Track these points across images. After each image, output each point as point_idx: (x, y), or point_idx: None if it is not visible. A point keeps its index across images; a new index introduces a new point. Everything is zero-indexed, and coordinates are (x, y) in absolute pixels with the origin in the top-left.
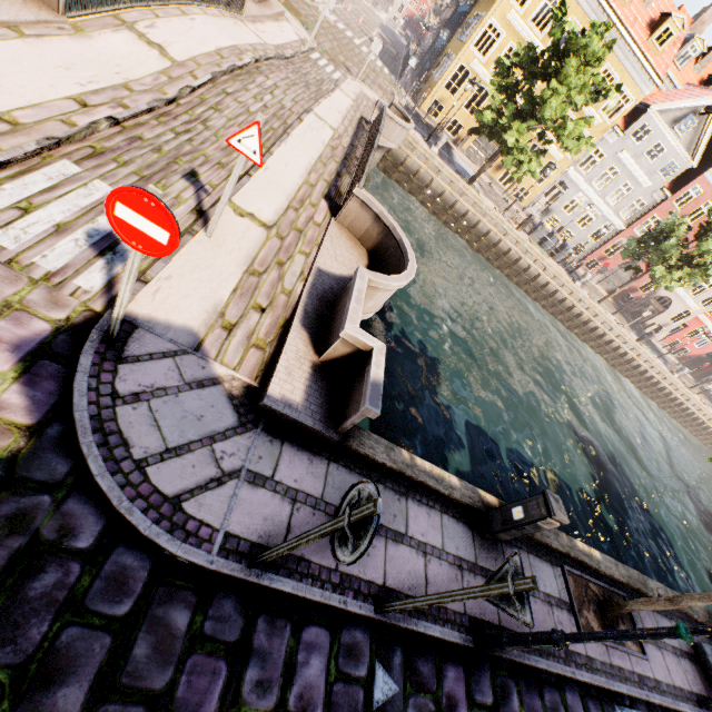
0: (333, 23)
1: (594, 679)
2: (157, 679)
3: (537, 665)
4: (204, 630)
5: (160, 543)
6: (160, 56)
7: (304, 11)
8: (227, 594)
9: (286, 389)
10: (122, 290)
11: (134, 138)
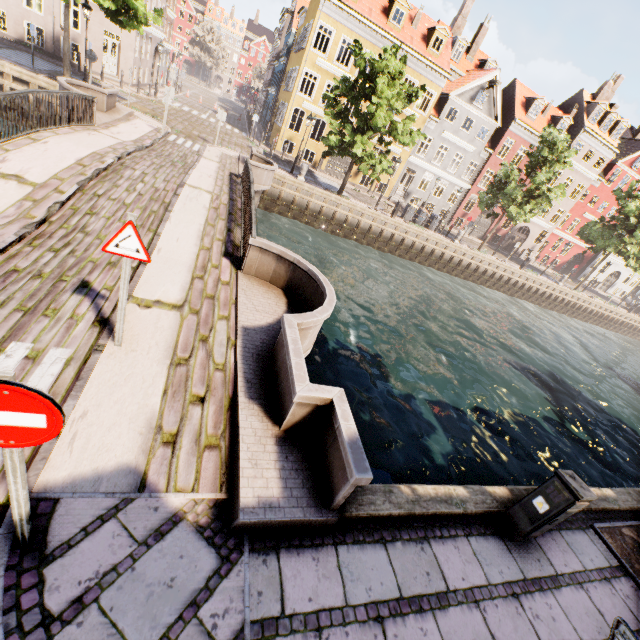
0: (178, 109)
1: None
2: None
3: None
4: None
5: None
6: (19, 184)
7: (150, 107)
8: None
9: (259, 487)
10: (13, 491)
11: (7, 273)
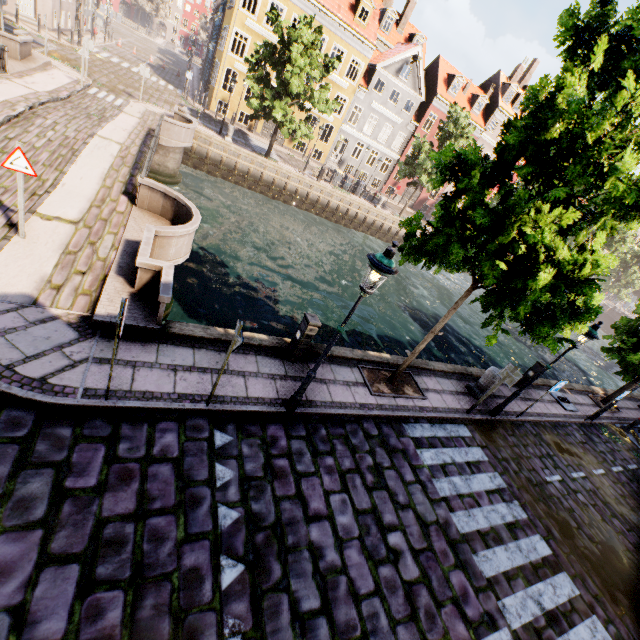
0: (106, 60)
1: (383, 412)
2: (57, 457)
3: (337, 413)
4: (83, 434)
5: (37, 399)
6: None
7: (72, 56)
8: (96, 417)
9: (111, 310)
10: None
11: None
